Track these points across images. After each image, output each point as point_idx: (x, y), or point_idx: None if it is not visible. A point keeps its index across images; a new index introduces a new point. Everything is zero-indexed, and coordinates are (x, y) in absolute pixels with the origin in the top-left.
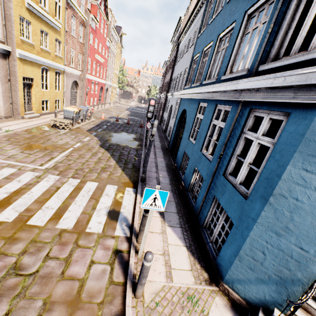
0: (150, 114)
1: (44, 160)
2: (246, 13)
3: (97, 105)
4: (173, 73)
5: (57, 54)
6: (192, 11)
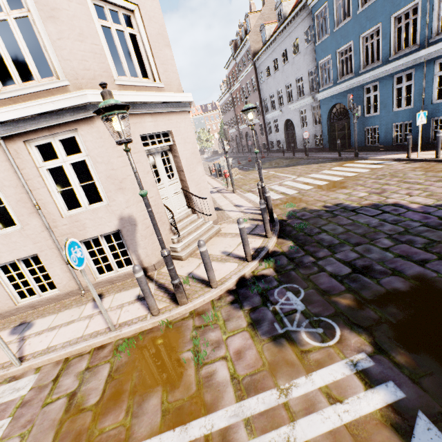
0: (351, 105)
1: (285, 178)
2: (390, 17)
3: None
4: (260, 93)
5: None
6: (278, 28)
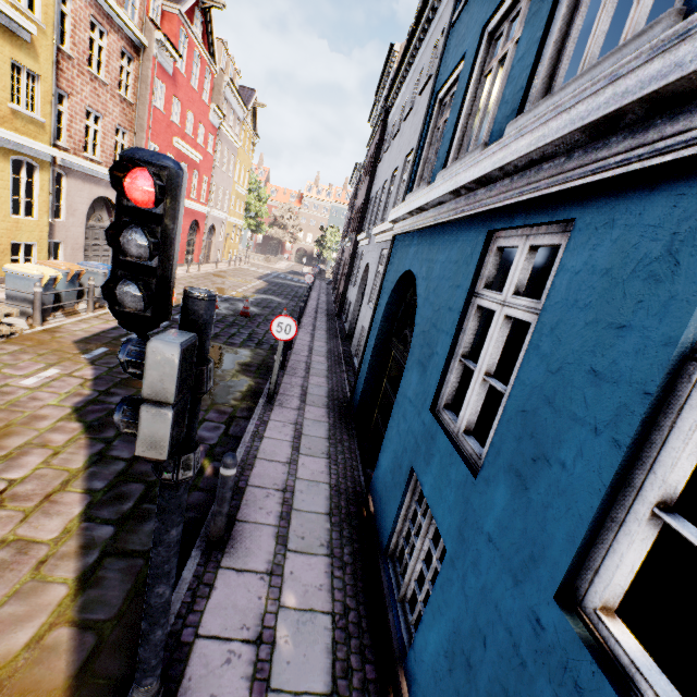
0: (137, 288)
1: None
2: None
3: (180, 266)
4: (372, 184)
5: (19, 108)
6: None
